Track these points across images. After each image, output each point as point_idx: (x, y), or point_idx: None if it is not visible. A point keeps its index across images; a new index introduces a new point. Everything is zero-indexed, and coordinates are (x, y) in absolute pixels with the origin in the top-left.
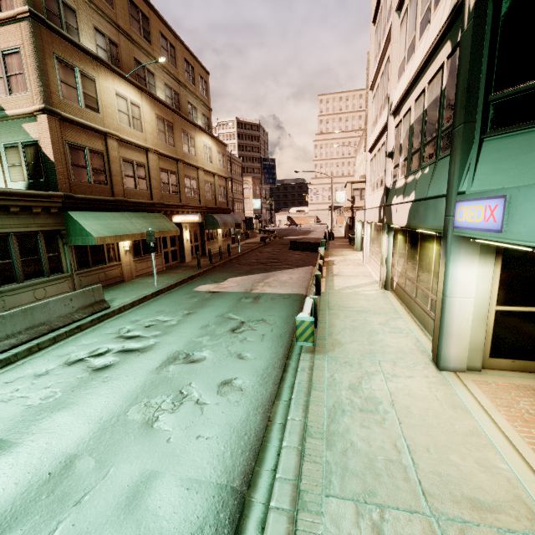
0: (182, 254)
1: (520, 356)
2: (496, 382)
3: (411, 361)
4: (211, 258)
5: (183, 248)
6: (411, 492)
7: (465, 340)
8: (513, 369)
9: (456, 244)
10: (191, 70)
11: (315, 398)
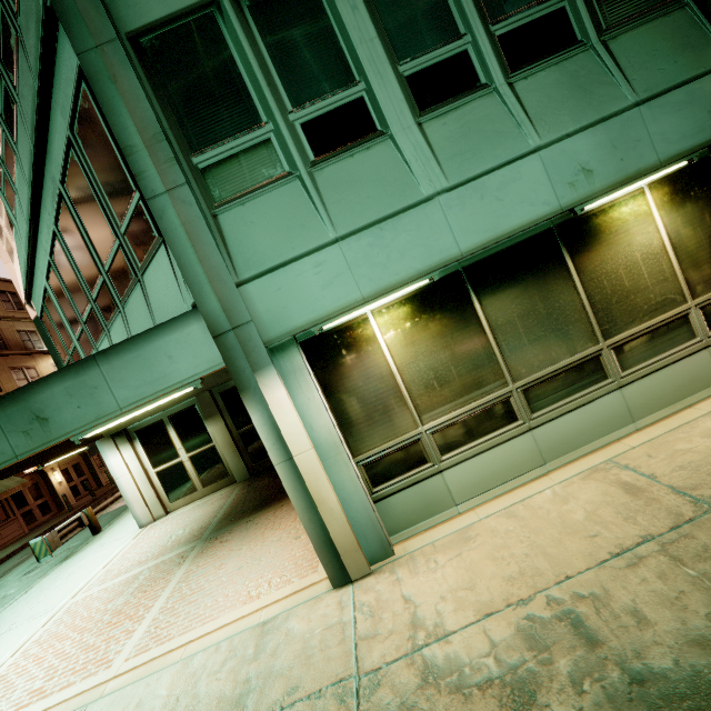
0: (58, 501)
1: (186, 493)
2: (164, 520)
3: (131, 530)
4: (92, 491)
5: (57, 494)
6: (7, 627)
7: (141, 502)
8: (188, 503)
9: (100, 447)
10: (12, 297)
11: (19, 599)
